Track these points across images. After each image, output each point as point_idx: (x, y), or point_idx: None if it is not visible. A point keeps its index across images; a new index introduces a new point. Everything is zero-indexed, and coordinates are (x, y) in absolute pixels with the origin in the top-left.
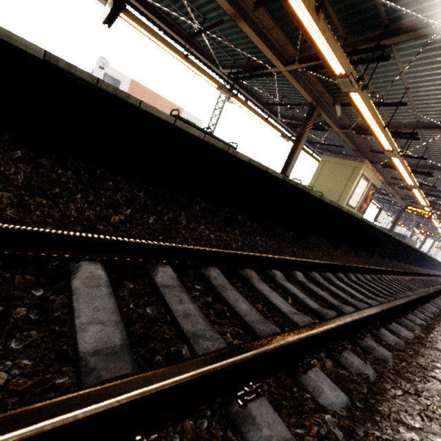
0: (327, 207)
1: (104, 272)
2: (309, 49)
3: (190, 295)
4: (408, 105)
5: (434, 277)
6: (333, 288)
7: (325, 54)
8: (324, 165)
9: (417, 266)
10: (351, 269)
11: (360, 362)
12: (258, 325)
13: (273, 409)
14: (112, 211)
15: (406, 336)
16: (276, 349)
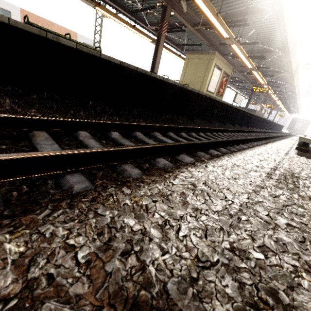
0: (175, 88)
1: None
2: None
3: None
4: None
5: (271, 133)
6: (149, 140)
7: None
8: (188, 62)
9: (262, 129)
10: (187, 130)
11: (80, 180)
12: None
13: None
14: None
15: (187, 161)
16: None
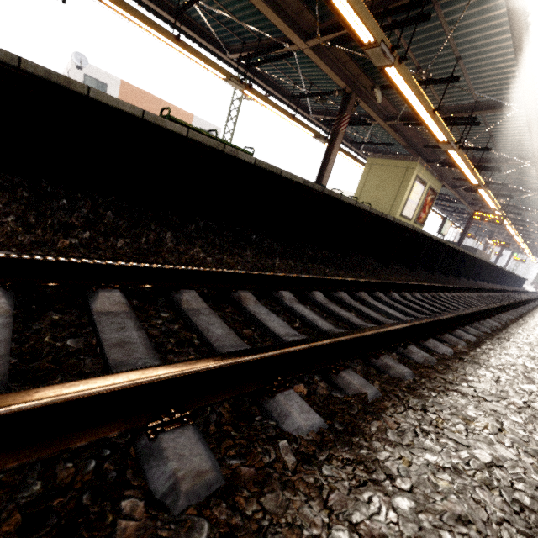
0: (368, 217)
1: (6, 300)
2: (333, 16)
3: (146, 323)
4: (462, 81)
5: (509, 293)
6: (363, 308)
7: (346, 15)
8: (370, 170)
9: (491, 283)
10: (396, 287)
11: (362, 381)
12: (228, 349)
13: (211, 441)
14: (62, 235)
15: (443, 353)
16: (219, 367)
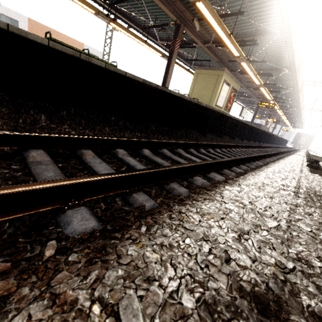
0: (190, 105)
1: None
2: None
3: None
4: (247, 15)
5: (277, 148)
6: (176, 158)
7: None
8: (197, 77)
9: (268, 143)
10: (205, 146)
11: (146, 198)
12: None
13: None
14: None
15: (218, 179)
16: (3, 194)
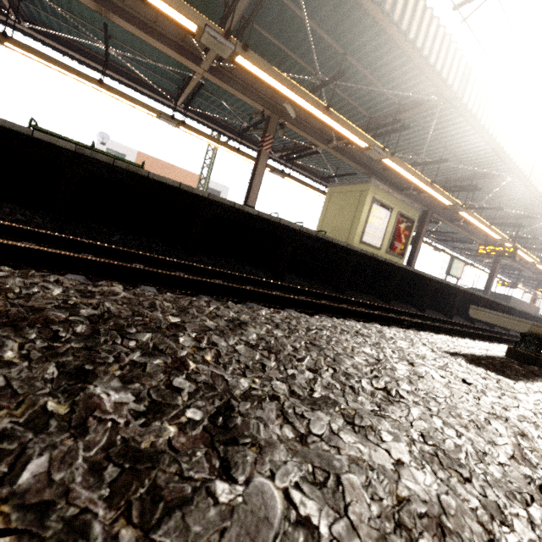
0: (219, 208)
1: None
2: None
3: None
4: (371, 84)
5: None
6: None
7: (153, 2)
8: (330, 199)
9: None
10: (176, 267)
11: None
12: None
13: None
14: None
15: None
16: None
